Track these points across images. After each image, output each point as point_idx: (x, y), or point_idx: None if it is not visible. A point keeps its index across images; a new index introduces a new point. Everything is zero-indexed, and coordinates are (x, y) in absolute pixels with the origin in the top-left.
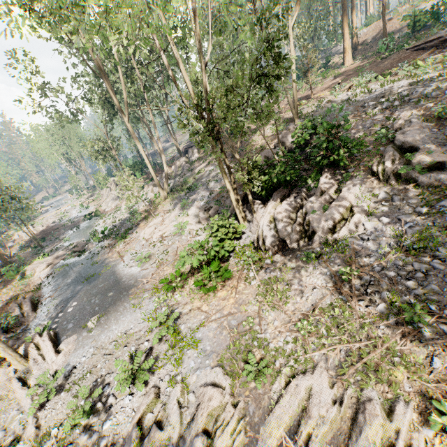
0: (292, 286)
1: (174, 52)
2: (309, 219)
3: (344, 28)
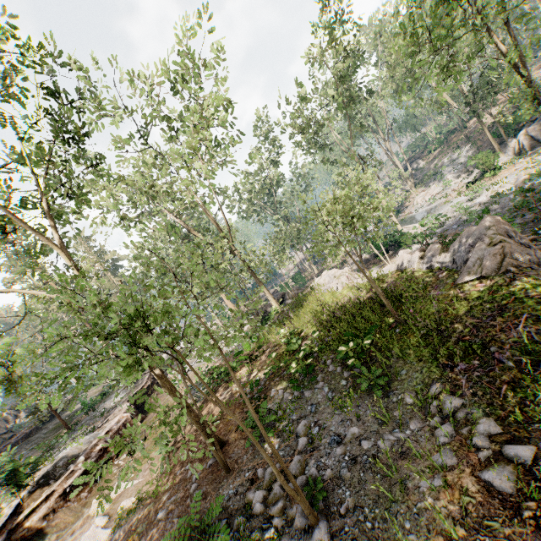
0: None
1: None
2: None
3: None
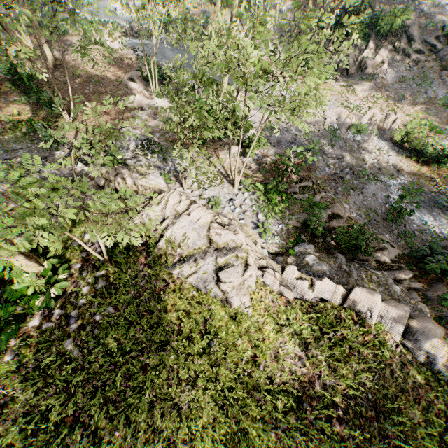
0: (356, 89)
1: None
2: (366, 61)
3: None
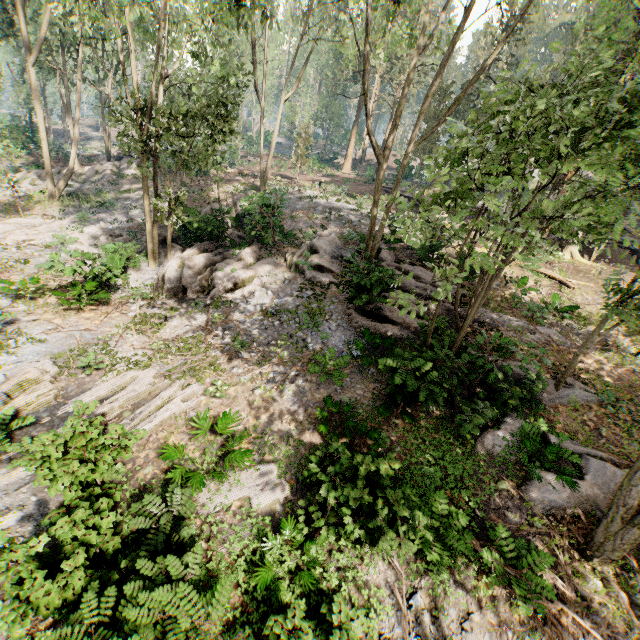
0: (170, 322)
1: (130, 44)
2: (215, 275)
3: (352, 135)
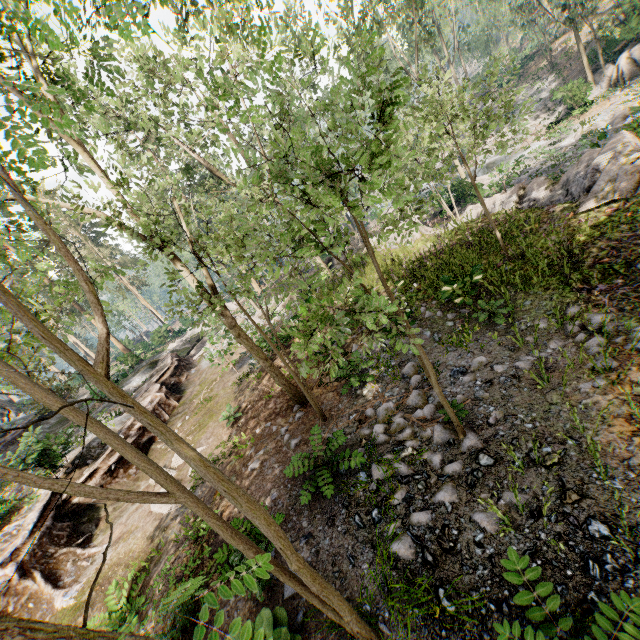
0: None
1: None
2: None
3: None
